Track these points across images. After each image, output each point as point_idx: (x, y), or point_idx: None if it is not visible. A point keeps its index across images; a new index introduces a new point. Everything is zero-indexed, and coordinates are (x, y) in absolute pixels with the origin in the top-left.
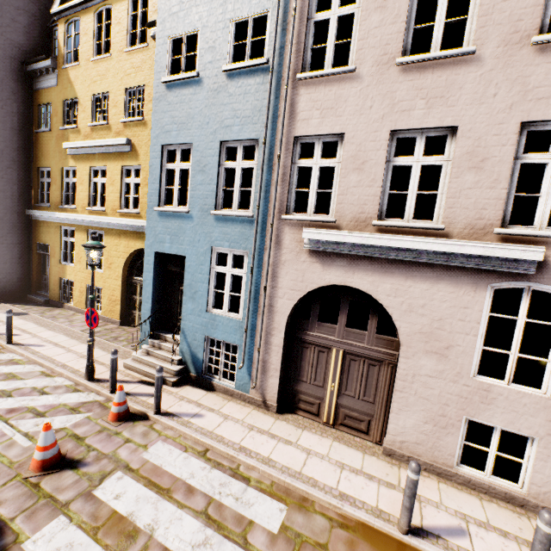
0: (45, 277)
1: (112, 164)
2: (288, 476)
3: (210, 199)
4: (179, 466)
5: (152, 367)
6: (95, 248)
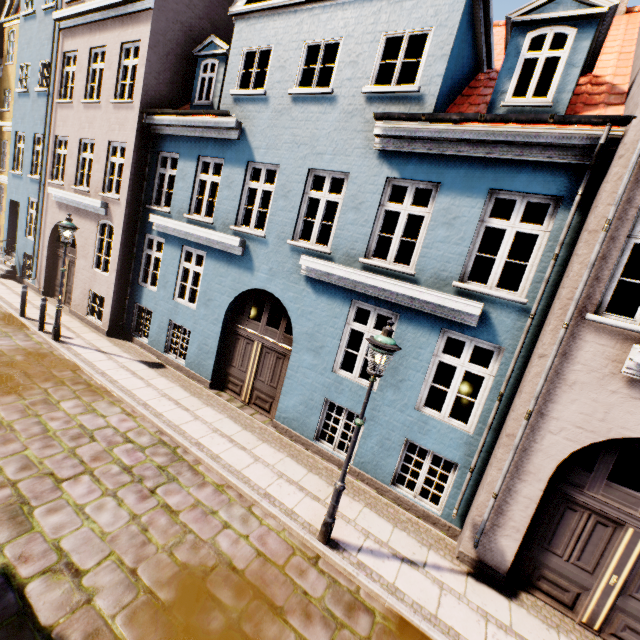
0: None
1: None
2: (2, 301)
3: (29, 168)
4: None
5: None
6: None
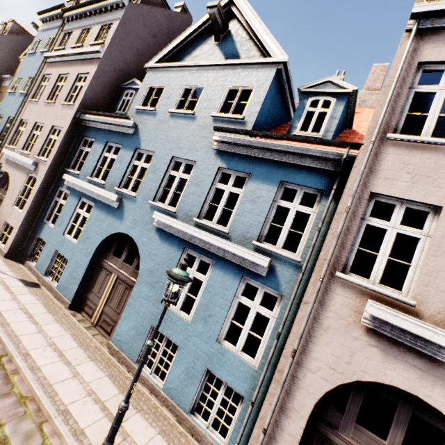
0: None
1: None
2: None
3: None
4: None
5: None
6: None
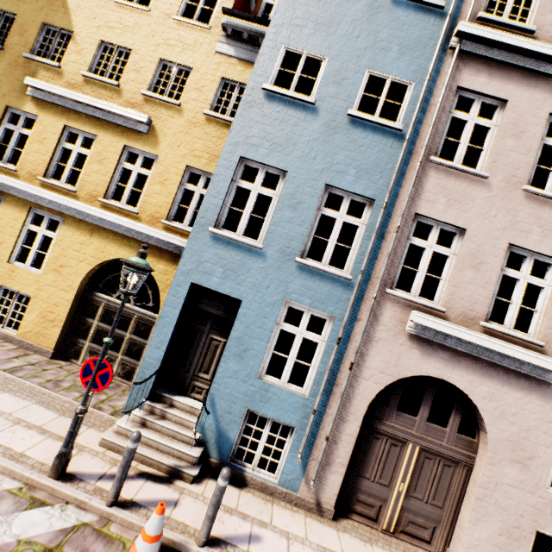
0: None
1: (108, 137)
2: None
3: (297, 242)
4: None
5: (154, 447)
6: (145, 271)
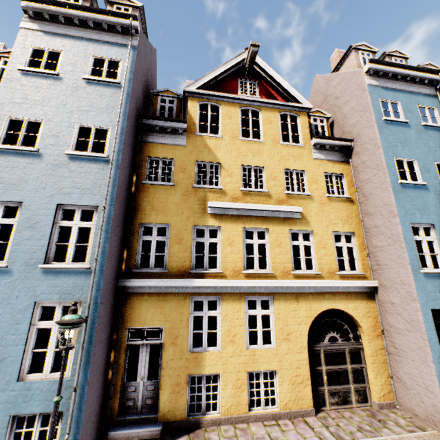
0: (133, 385)
1: (276, 227)
2: None
3: None
4: None
5: None
6: None
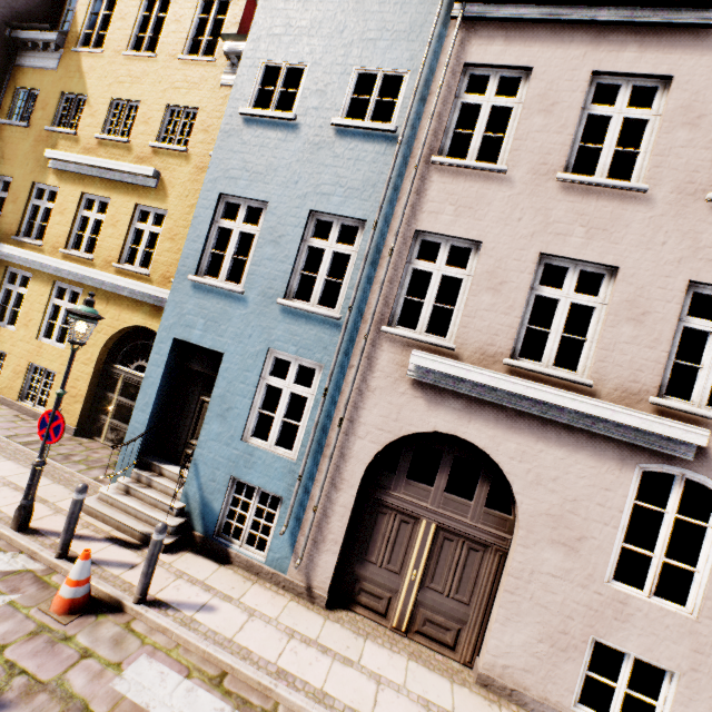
0: None
1: (121, 198)
2: None
3: (280, 282)
4: (179, 707)
5: (132, 515)
6: (89, 318)
